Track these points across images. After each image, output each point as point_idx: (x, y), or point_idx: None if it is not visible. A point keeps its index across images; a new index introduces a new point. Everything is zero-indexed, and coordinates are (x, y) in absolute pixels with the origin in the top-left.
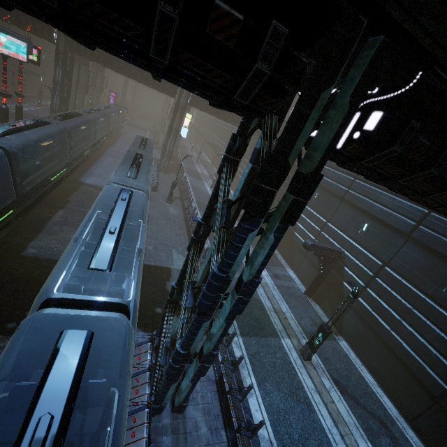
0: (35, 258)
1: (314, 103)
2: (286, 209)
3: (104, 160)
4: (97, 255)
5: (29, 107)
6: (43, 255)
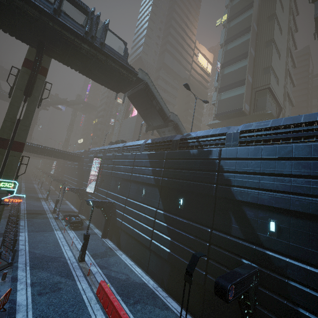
0: None
1: None
2: None
3: None
4: None
5: None
6: None
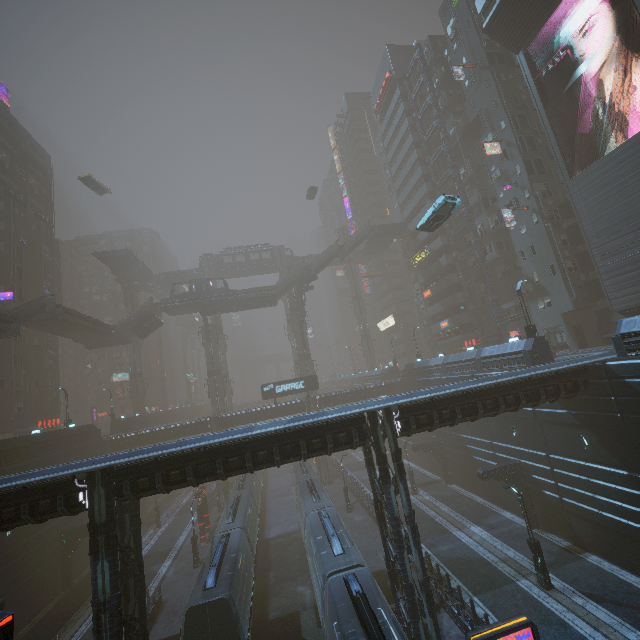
0: (279, 617)
1: (377, 432)
2: (397, 470)
3: (270, 506)
4: (334, 548)
5: (187, 495)
6: (283, 613)
